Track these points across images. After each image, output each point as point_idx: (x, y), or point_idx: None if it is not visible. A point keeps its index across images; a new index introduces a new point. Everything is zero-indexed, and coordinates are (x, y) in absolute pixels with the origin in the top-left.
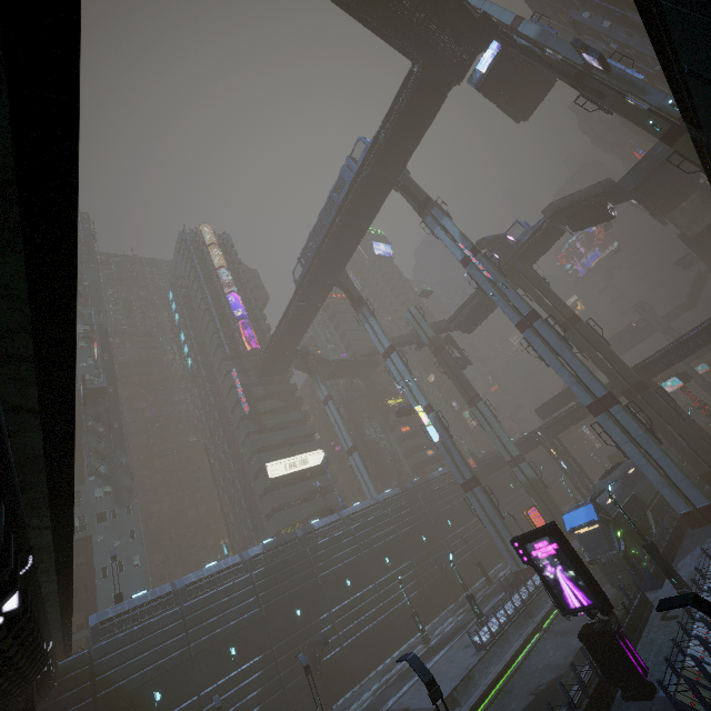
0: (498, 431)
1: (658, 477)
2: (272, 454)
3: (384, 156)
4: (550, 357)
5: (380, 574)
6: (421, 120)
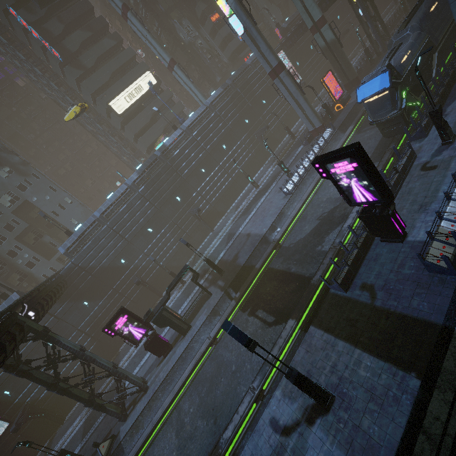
0: None
1: None
2: (109, 93)
3: None
4: None
5: (222, 158)
6: None
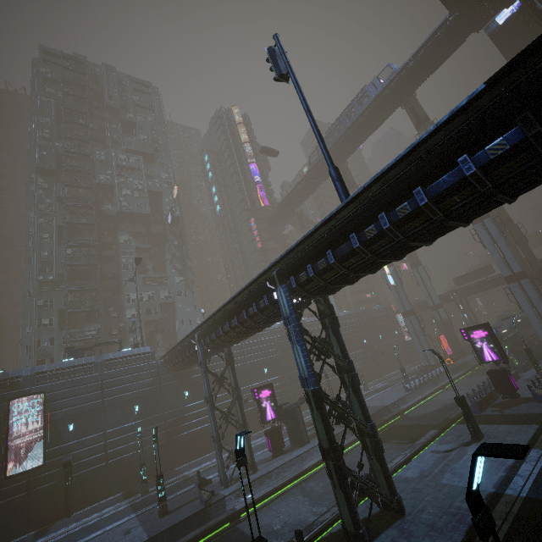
0: (428, 287)
1: (538, 323)
2: None
3: (405, 81)
4: (489, 243)
5: None
6: (440, 57)
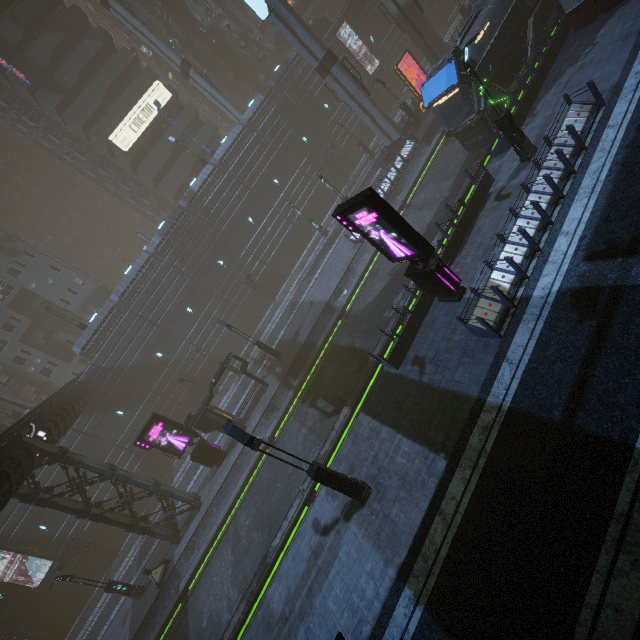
0: None
1: None
2: (107, 122)
3: None
4: None
5: (275, 198)
6: None
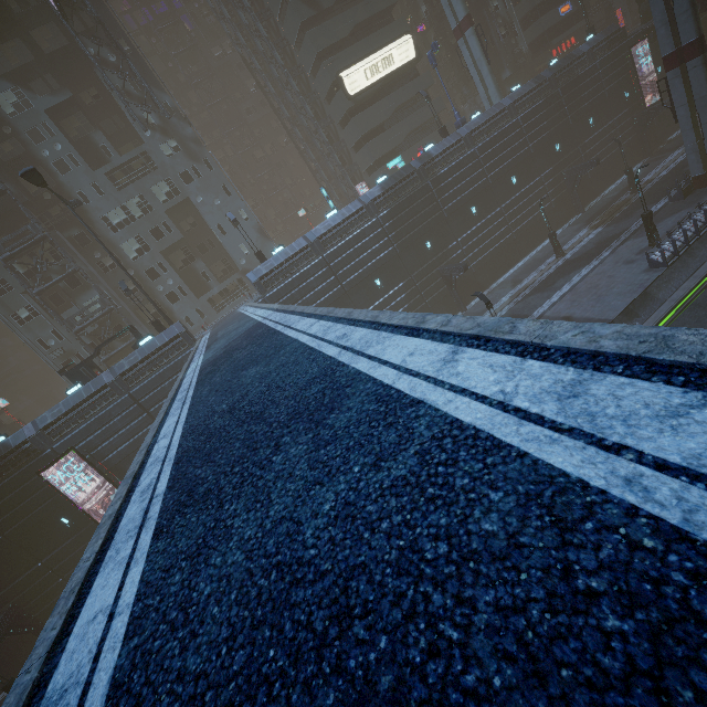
0: None
1: None
2: (344, 57)
3: None
4: None
5: (505, 198)
6: None
